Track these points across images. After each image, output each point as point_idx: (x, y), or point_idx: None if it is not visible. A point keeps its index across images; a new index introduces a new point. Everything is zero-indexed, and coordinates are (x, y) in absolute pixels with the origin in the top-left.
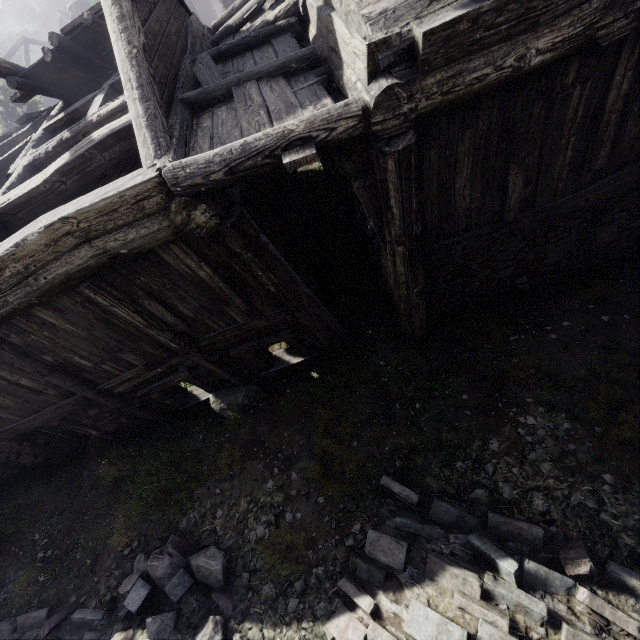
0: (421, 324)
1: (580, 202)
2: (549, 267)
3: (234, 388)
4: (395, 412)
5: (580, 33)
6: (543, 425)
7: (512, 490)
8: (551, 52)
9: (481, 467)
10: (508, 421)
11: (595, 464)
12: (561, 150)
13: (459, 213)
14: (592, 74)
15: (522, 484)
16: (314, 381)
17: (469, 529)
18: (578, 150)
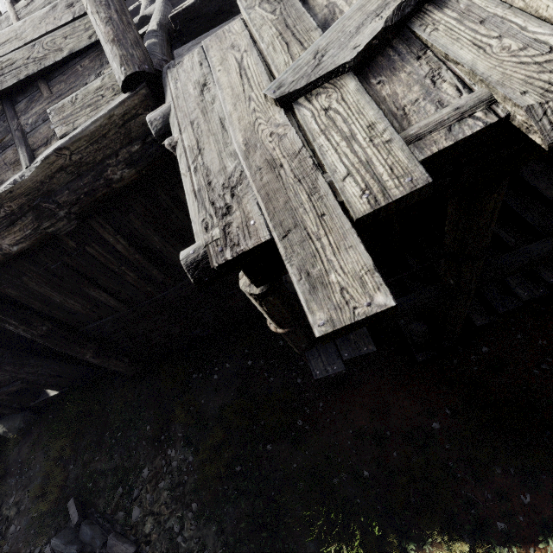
0: (125, 369)
1: (179, 294)
2: (214, 321)
3: (13, 415)
4: (104, 440)
5: (33, 233)
6: (178, 458)
7: (140, 513)
8: (22, 244)
9: (131, 492)
10: (162, 452)
11: (193, 494)
12: (122, 273)
13: (81, 311)
14: (89, 240)
15: (147, 509)
16: (69, 408)
17: (96, 548)
18: (137, 271)
